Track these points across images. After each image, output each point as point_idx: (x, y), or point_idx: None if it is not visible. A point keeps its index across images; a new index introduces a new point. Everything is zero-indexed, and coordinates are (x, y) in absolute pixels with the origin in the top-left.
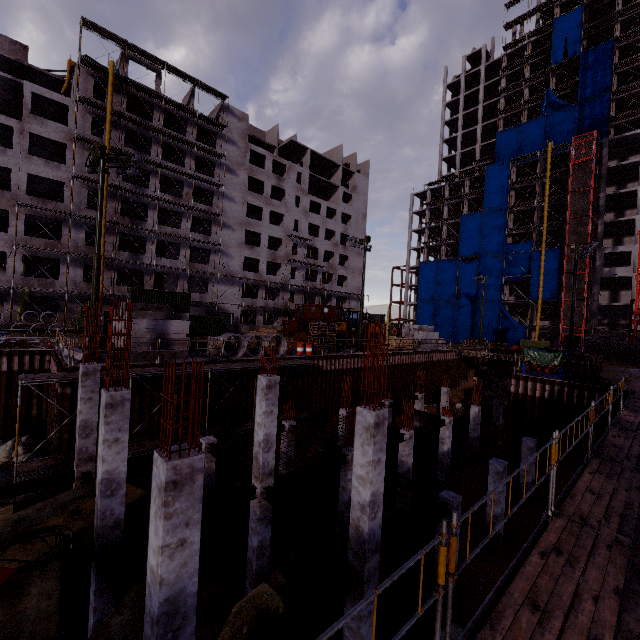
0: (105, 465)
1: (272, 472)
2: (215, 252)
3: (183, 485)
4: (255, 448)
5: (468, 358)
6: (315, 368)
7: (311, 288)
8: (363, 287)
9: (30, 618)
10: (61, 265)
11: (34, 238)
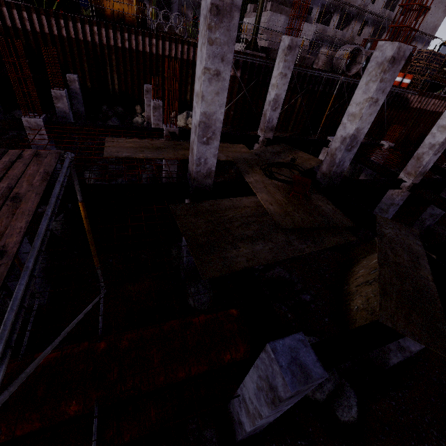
0: (359, 123)
1: (424, 173)
2: None
3: None
4: (421, 149)
5: None
6: (405, 102)
7: (385, 20)
8: None
9: (328, 211)
10: None
11: None
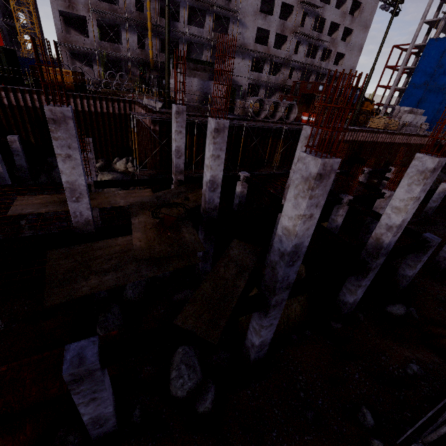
0: (211, 172)
1: None
2: (233, 21)
3: (323, 179)
4: (289, 181)
5: (442, 145)
6: None
7: (309, 65)
8: (376, 60)
9: (189, 241)
10: (122, 31)
11: (101, 2)
